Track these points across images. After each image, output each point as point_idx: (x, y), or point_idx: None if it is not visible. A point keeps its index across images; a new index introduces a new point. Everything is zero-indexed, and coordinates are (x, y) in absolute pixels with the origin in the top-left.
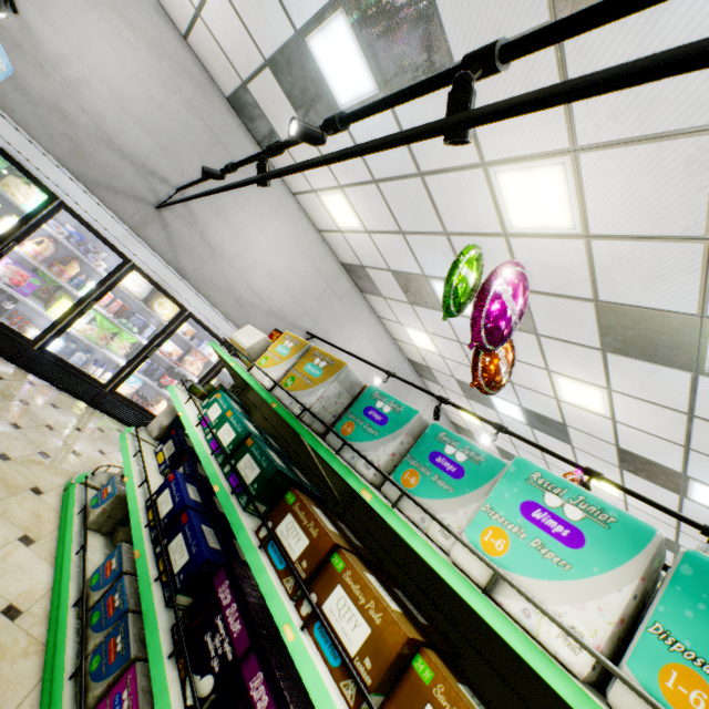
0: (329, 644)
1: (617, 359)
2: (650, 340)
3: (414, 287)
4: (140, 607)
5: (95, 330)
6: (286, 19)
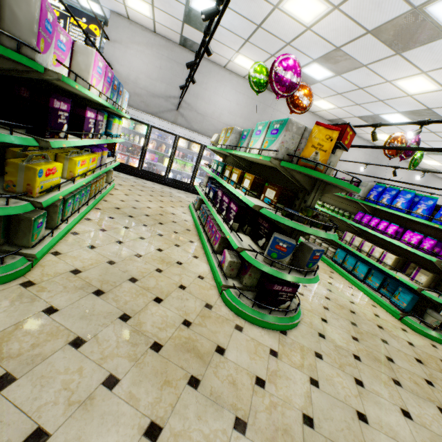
0: (232, 183)
1: (408, 54)
2: (410, 34)
3: None
4: (209, 211)
5: (178, 166)
6: (179, 4)
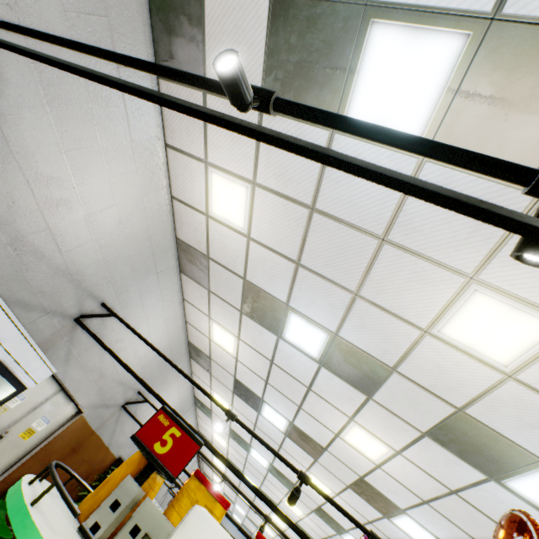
0: None
1: (431, 443)
2: (478, 449)
3: (262, 305)
4: None
5: None
6: None
